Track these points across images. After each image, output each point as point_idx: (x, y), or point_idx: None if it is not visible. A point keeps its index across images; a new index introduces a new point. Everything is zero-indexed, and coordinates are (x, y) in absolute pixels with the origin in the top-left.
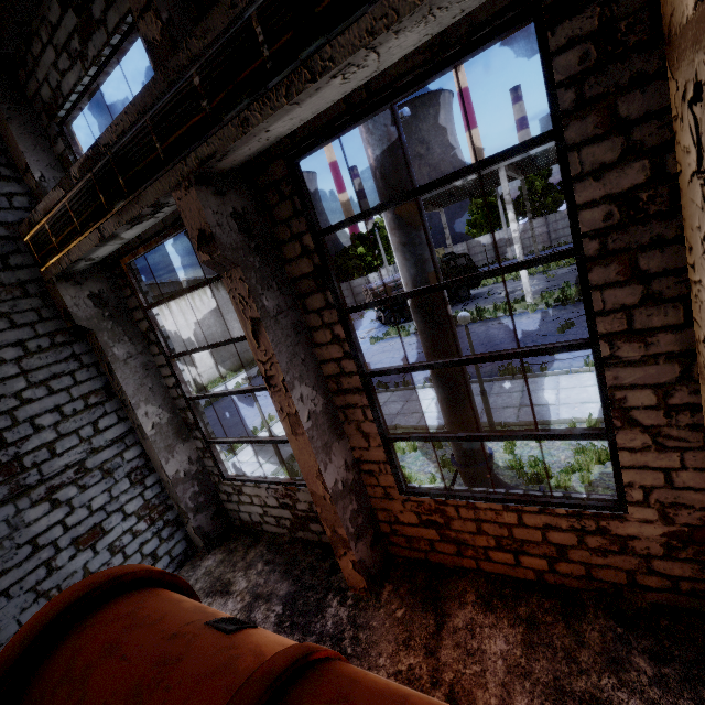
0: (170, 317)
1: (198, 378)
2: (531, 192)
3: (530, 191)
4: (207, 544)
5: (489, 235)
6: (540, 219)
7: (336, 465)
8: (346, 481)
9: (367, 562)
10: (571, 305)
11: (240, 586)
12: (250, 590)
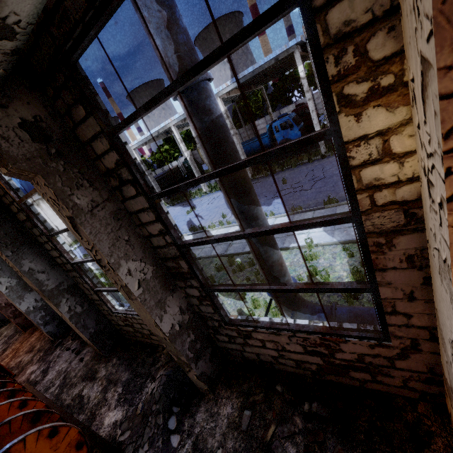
0: (42, 212)
1: (67, 240)
2: (257, 102)
3: (256, 101)
4: (4, 323)
5: (237, 130)
6: (262, 119)
7: (1, 299)
8: (8, 303)
9: (22, 323)
10: (213, 193)
11: (4, 334)
12: (5, 335)
